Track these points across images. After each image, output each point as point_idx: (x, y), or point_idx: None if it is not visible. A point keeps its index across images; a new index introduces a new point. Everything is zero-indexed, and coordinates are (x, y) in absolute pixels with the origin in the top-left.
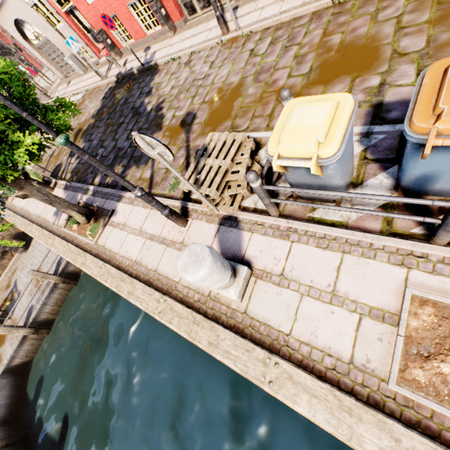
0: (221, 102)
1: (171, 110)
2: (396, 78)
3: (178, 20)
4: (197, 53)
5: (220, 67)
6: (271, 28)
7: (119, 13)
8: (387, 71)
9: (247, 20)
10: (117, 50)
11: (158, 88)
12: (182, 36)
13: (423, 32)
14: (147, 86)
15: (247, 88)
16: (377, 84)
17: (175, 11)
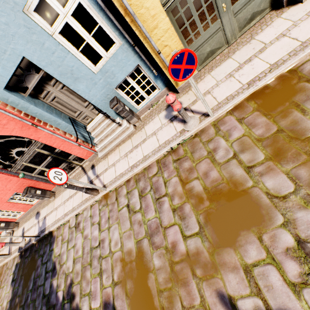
0: (133, 282)
1: (84, 298)
2: (307, 231)
3: (53, 187)
4: (81, 214)
5: (108, 229)
6: (131, 180)
7: (2, 207)
8: (287, 221)
9: (107, 176)
10: (13, 223)
11: (61, 263)
12: (62, 198)
13: (275, 170)
14: (49, 260)
15: (149, 257)
16: (294, 243)
17: (48, 185)
